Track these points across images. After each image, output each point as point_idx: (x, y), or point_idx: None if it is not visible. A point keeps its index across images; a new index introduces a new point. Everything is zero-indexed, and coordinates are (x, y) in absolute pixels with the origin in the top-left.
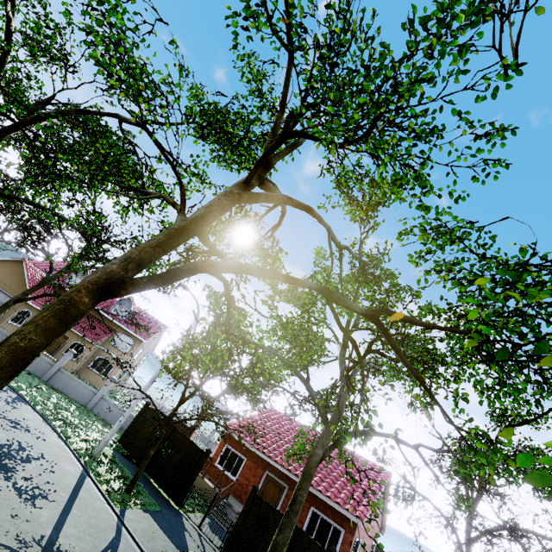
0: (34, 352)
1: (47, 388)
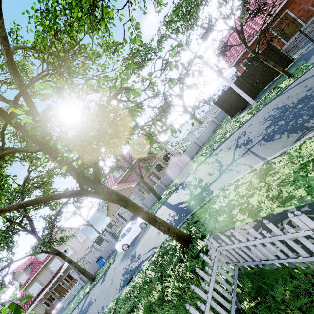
0: None
1: (192, 160)
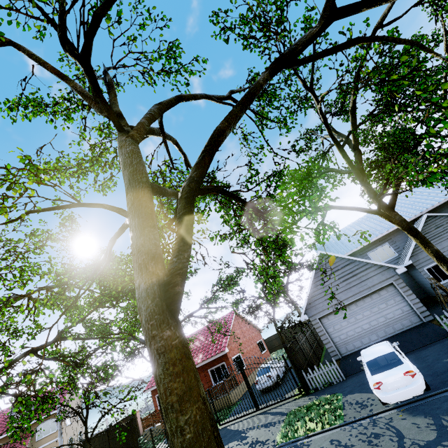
0: None
1: None
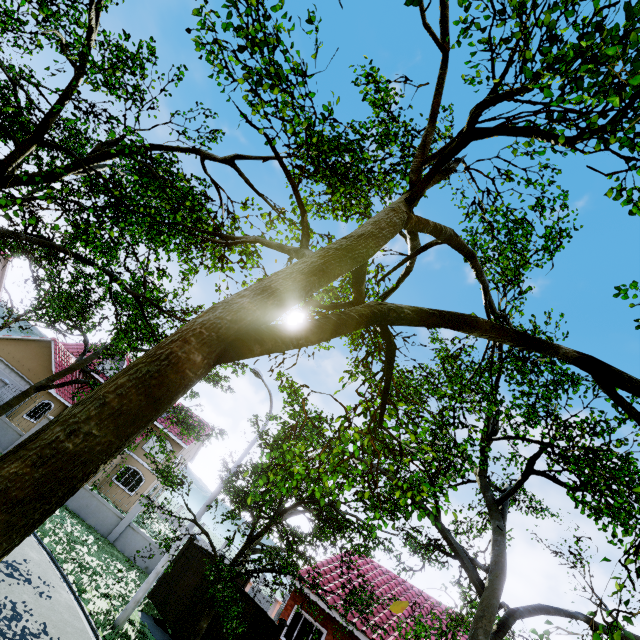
0: (91, 464)
1: (61, 509)
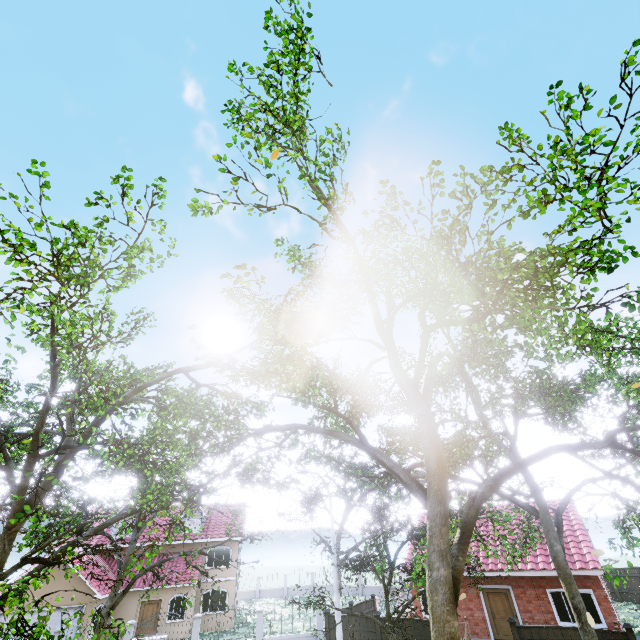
0: None
1: None
